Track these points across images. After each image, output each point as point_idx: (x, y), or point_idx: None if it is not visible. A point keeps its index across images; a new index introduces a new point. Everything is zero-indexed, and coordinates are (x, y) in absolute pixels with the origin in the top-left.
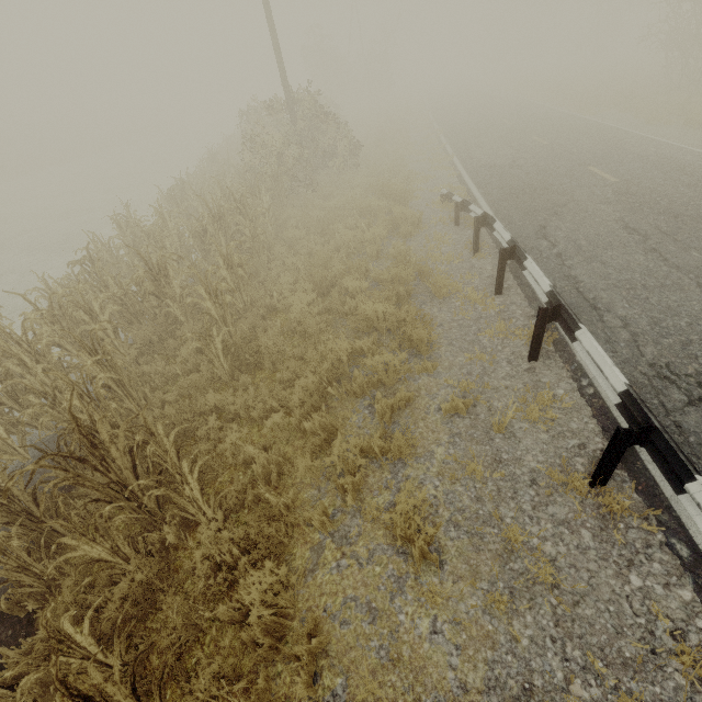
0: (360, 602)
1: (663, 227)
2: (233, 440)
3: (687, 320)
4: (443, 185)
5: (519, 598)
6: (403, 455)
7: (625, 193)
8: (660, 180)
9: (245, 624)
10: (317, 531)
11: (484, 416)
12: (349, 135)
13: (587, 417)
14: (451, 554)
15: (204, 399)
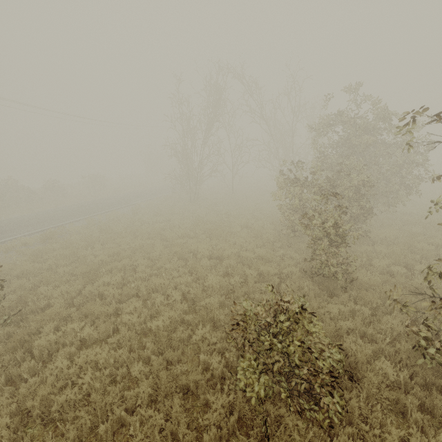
0: None
1: None
2: None
3: None
4: None
5: None
6: None
7: None
8: None
9: None
10: None
11: None
12: None
13: None
14: None
15: None
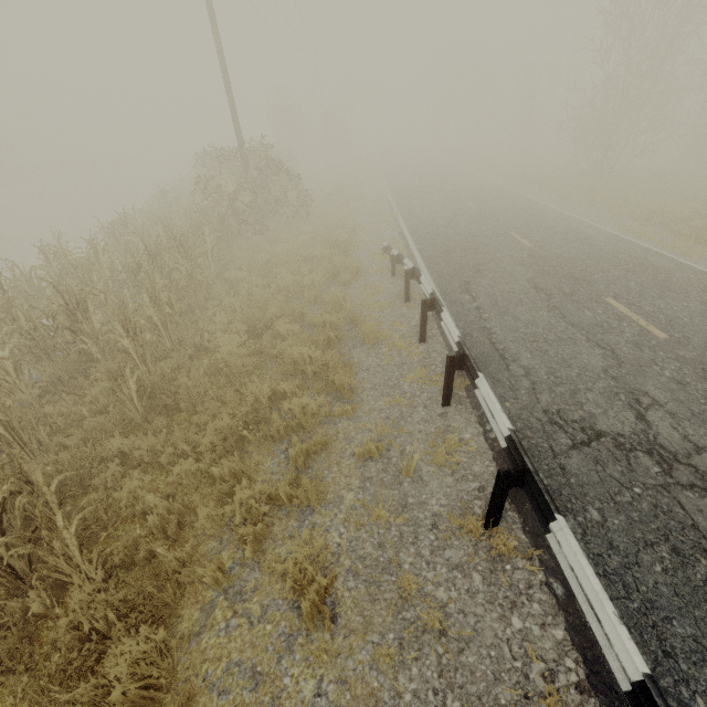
0: (244, 667)
1: (564, 288)
2: (132, 488)
3: (577, 371)
4: (385, 239)
5: (407, 649)
6: (311, 502)
7: (537, 257)
8: (566, 248)
9: (104, 704)
10: (211, 588)
11: (396, 460)
12: (300, 186)
13: (488, 460)
14: (346, 606)
15: (109, 444)
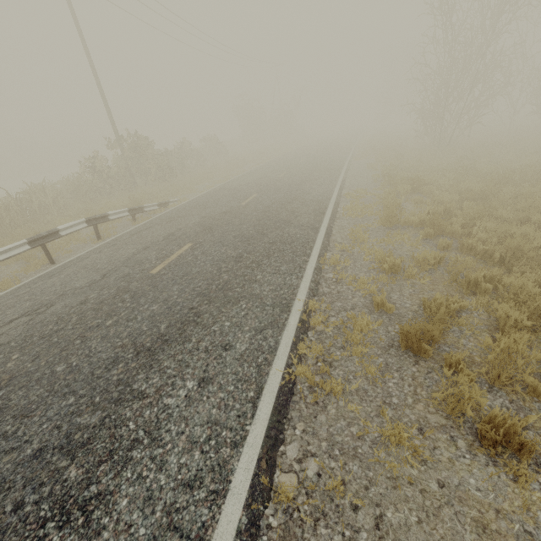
0: None
1: (184, 235)
2: None
3: (57, 288)
4: (180, 198)
5: None
6: None
7: (225, 212)
8: (261, 206)
9: None
10: None
11: None
12: (163, 162)
13: None
14: None
15: None
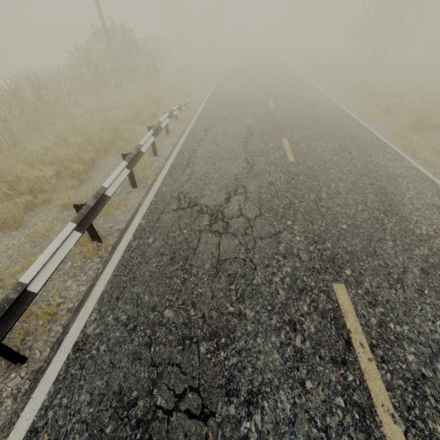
0: None
1: (264, 132)
2: None
3: (220, 174)
4: (191, 99)
5: (5, 288)
6: (15, 224)
7: (269, 114)
8: (294, 110)
9: None
10: None
11: None
12: (149, 61)
13: (129, 214)
14: None
15: None
